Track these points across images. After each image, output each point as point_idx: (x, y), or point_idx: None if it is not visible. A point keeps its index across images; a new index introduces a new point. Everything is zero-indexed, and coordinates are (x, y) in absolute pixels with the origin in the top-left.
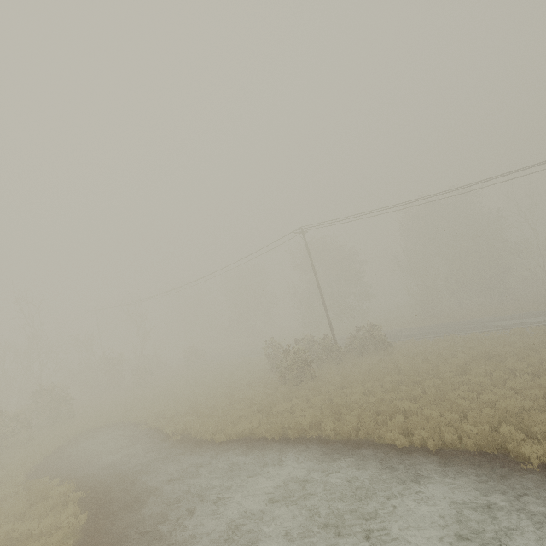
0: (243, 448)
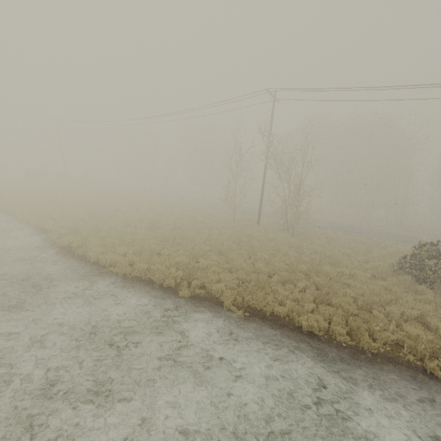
0: None
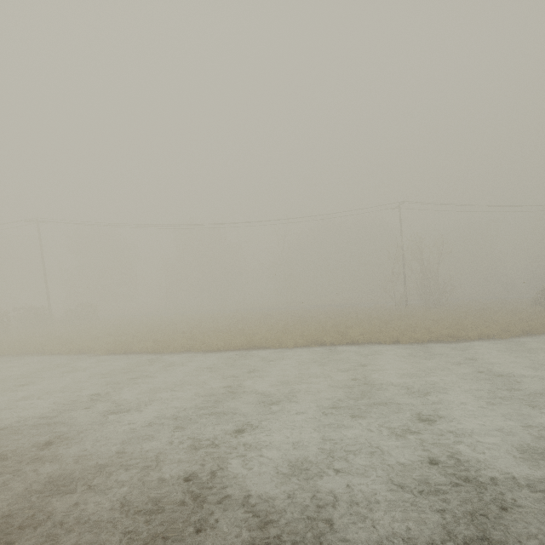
0: None
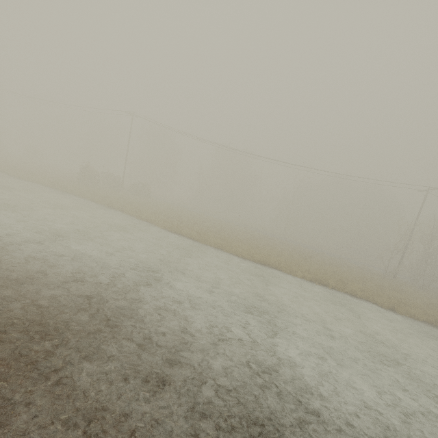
0: (33, 183)
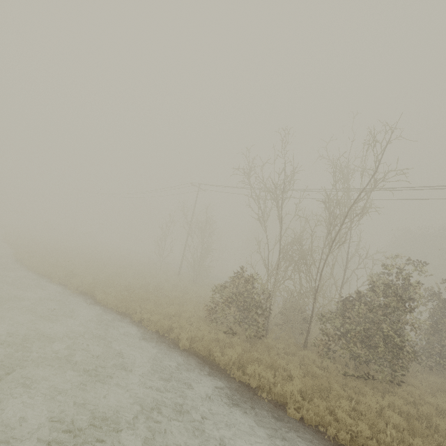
0: None
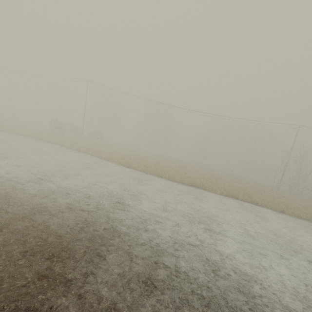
0: (18, 135)
